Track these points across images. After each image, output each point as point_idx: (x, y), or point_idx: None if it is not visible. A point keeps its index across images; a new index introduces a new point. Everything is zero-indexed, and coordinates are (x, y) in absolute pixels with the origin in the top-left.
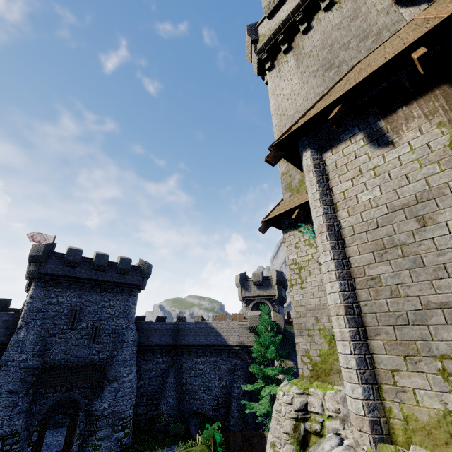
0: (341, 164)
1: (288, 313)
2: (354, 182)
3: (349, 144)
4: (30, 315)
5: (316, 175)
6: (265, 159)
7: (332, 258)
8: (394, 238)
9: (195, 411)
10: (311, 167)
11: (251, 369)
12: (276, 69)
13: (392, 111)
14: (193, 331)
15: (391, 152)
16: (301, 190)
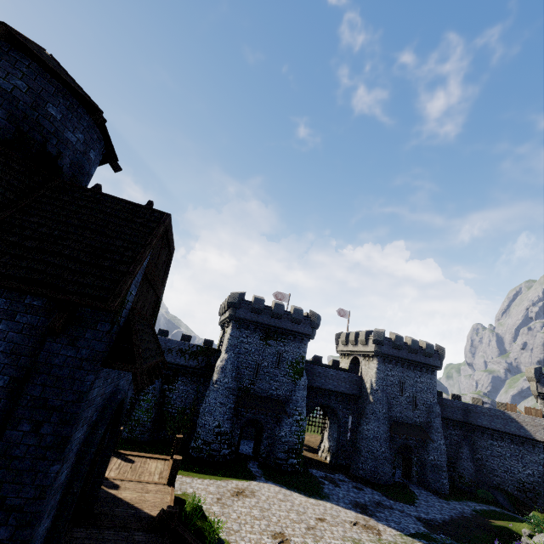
0: None
1: None
2: None
3: None
4: (379, 382)
5: None
6: None
7: None
8: None
9: (495, 485)
10: None
11: None
12: None
13: None
14: (486, 415)
15: None
16: None
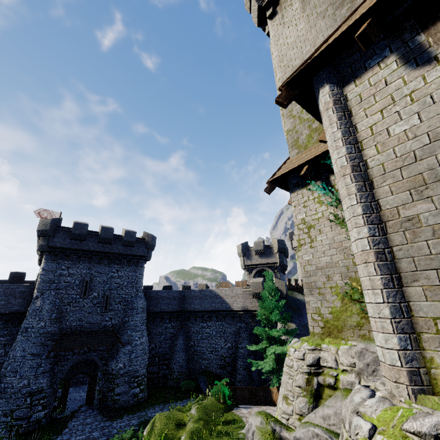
0: (367, 96)
1: (289, 280)
2: (384, 114)
3: (378, 70)
4: (44, 286)
5: (336, 112)
6: (276, 100)
7: (359, 201)
8: (438, 171)
9: (203, 369)
10: (331, 104)
11: (255, 331)
12: (279, 16)
13: (436, 19)
14: (198, 298)
15: (434, 69)
16: (309, 146)
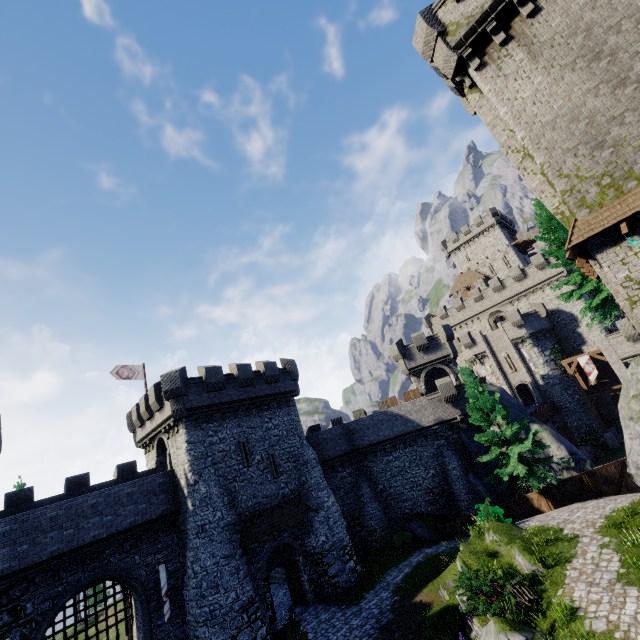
0: None
1: None
2: None
3: None
4: (198, 465)
5: None
6: None
7: None
8: None
9: (408, 514)
10: None
11: (482, 437)
12: (491, 67)
13: None
14: (371, 427)
15: None
16: (605, 203)
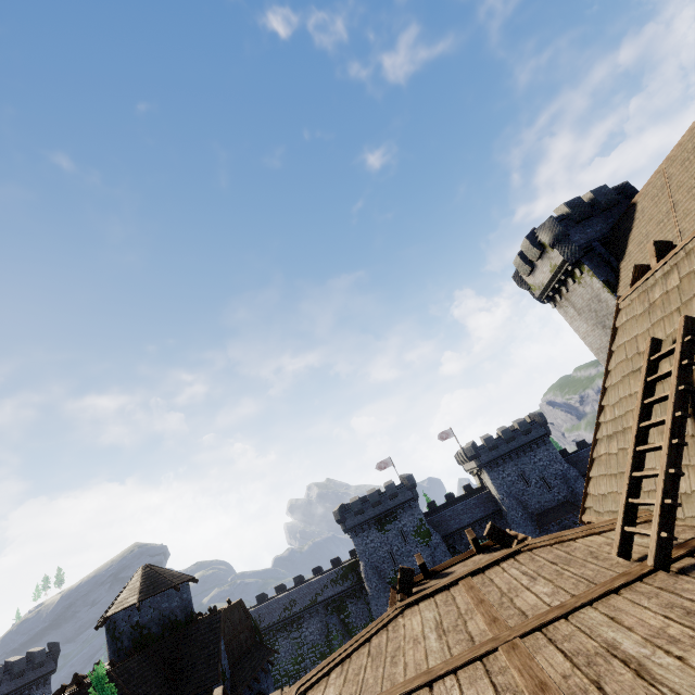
0: None
1: None
2: None
3: None
4: (500, 490)
5: None
6: None
7: None
8: None
9: None
10: None
11: None
12: (561, 309)
13: None
14: None
15: None
16: None
